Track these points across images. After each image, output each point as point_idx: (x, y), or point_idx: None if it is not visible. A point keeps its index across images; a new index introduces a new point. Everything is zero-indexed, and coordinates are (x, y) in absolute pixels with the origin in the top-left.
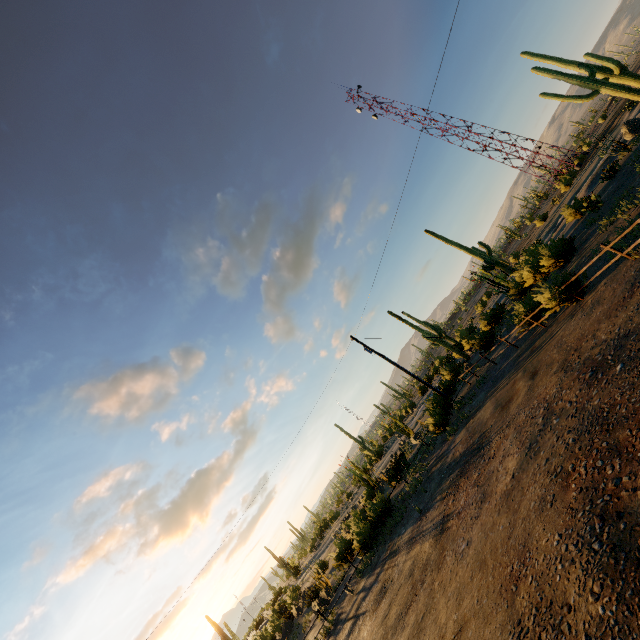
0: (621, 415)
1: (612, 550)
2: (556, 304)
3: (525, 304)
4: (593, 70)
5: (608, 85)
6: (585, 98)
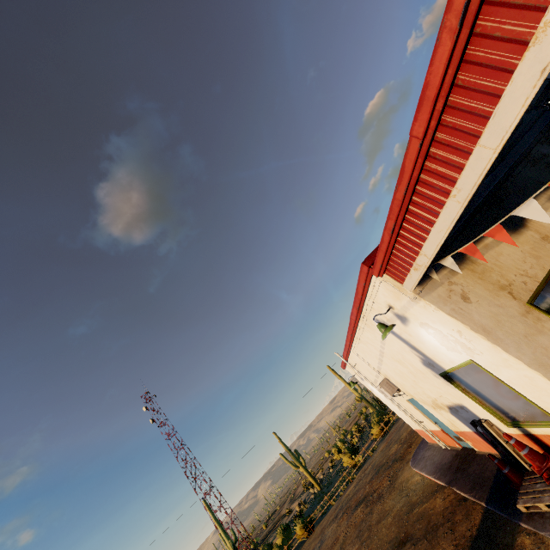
0: (351, 503)
1: (360, 502)
2: (305, 527)
3: (281, 545)
4: (299, 456)
5: (303, 466)
6: (295, 466)
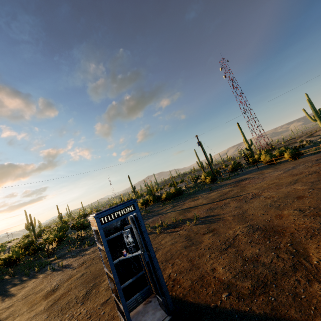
0: None
1: None
2: (292, 155)
3: (272, 157)
4: (320, 114)
5: (320, 121)
6: (313, 120)
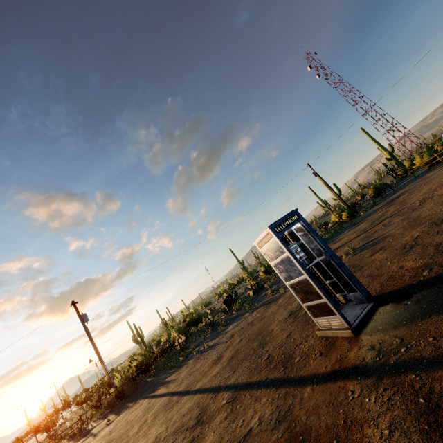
0: None
1: None
2: None
3: (432, 154)
4: None
5: None
6: None
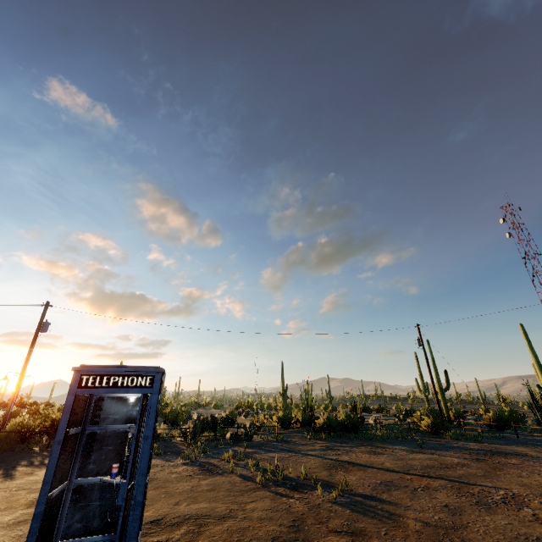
0: None
1: None
2: None
3: None
4: None
5: None
6: None
